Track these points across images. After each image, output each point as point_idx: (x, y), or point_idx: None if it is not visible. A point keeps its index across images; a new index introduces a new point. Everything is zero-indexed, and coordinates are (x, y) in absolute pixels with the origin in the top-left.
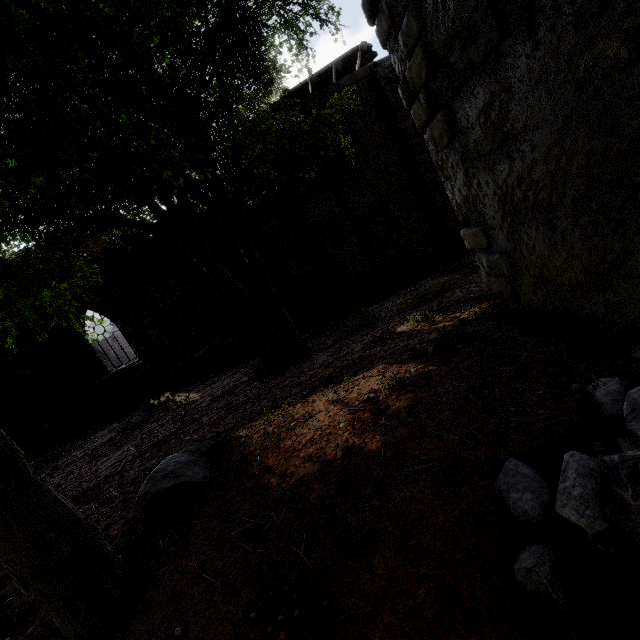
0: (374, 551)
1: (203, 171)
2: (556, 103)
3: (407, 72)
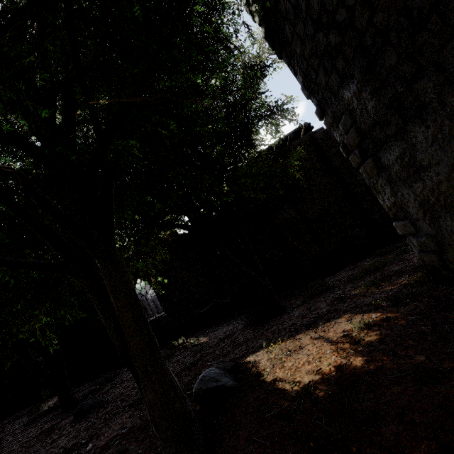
0: (379, 424)
1: (219, 196)
2: (447, 152)
3: (345, 140)
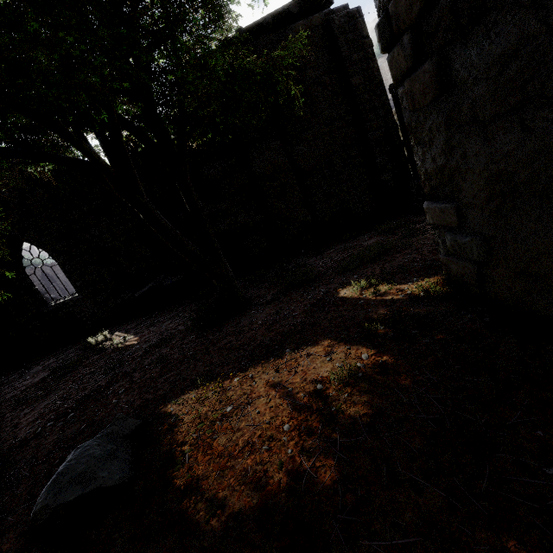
0: None
1: (143, 106)
2: None
3: (392, 4)
